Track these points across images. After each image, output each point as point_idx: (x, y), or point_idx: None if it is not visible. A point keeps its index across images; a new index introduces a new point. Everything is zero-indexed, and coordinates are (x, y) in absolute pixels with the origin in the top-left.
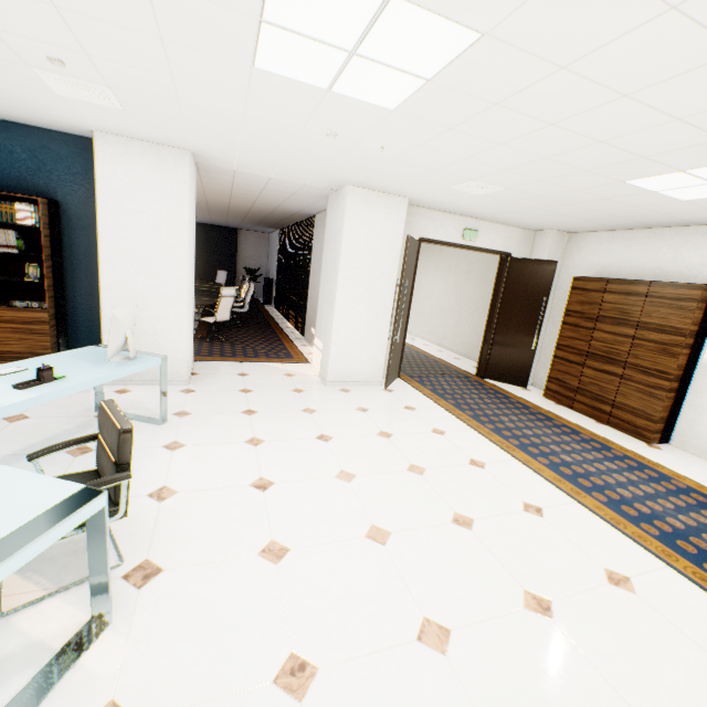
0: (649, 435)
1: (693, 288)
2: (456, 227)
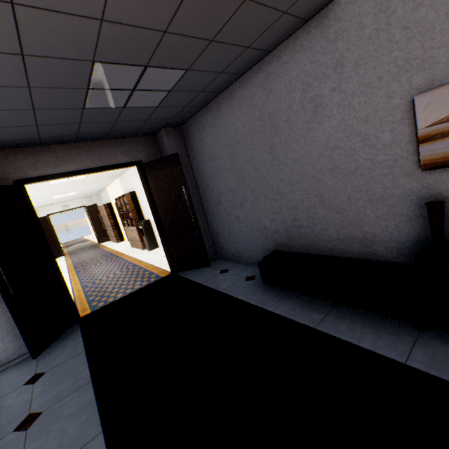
0: (117, 241)
1: (103, 206)
2: (59, 206)
